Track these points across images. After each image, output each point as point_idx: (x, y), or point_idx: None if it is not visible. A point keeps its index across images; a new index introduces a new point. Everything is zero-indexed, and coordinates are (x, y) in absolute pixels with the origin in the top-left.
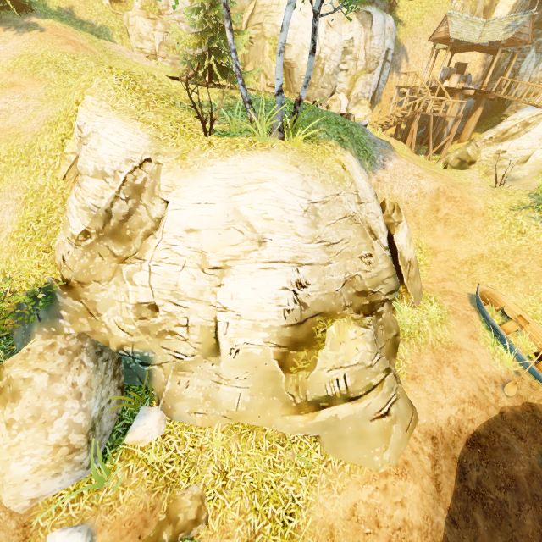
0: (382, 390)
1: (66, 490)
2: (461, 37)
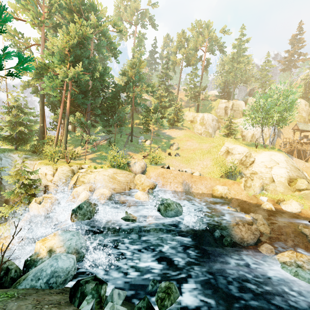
0: None
1: (258, 194)
2: (304, 129)
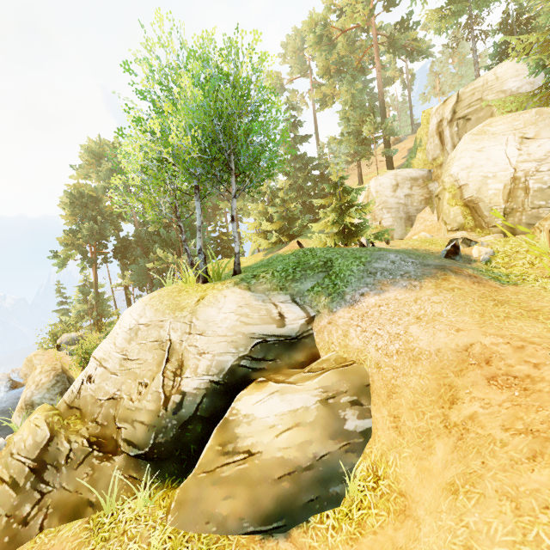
0: None
1: None
2: None
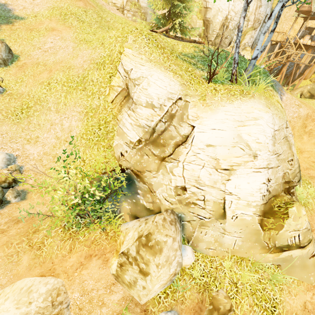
0: (312, 242)
1: (160, 292)
2: None
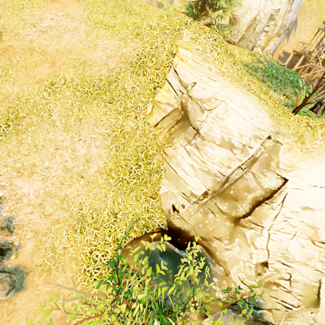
0: None
1: None
2: None
